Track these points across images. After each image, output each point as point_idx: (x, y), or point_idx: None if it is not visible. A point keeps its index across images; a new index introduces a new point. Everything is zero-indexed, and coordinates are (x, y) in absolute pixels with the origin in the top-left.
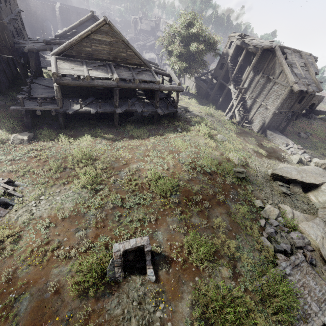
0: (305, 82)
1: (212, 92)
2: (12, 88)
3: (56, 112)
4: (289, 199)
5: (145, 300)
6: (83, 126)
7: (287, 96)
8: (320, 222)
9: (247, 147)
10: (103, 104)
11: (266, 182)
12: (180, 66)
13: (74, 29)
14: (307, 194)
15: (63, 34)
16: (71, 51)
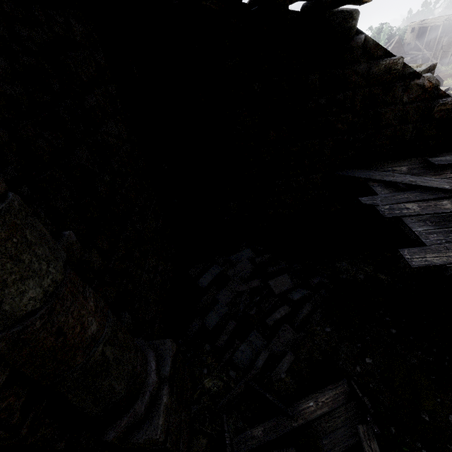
0: None
1: None
2: None
3: None
4: None
5: None
6: None
7: None
8: None
9: None
10: None
11: None
12: None
13: None
14: None
15: None
16: None
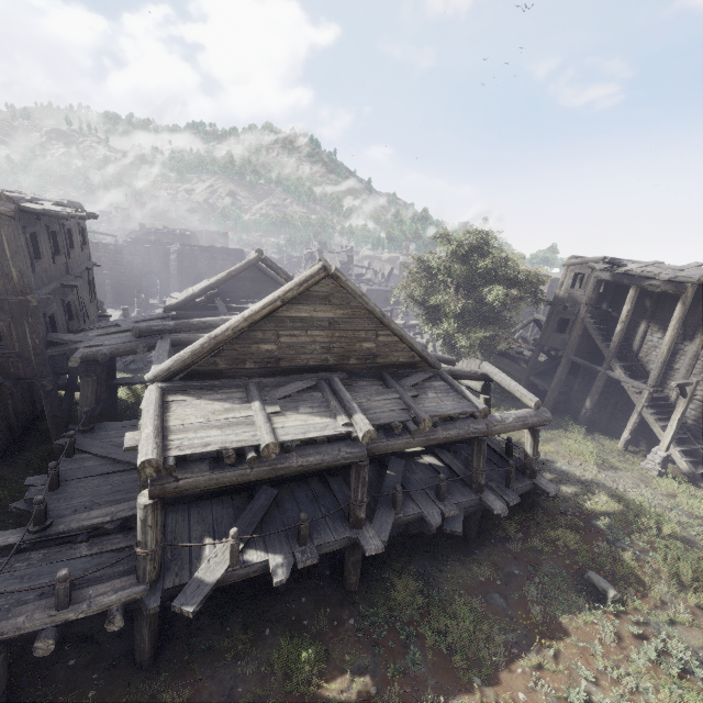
0: None
1: (552, 386)
2: (14, 455)
3: (129, 610)
4: None
5: None
6: (228, 616)
7: None
8: None
9: None
10: (305, 511)
11: None
12: (471, 339)
13: (213, 289)
14: None
15: (186, 303)
16: (212, 360)
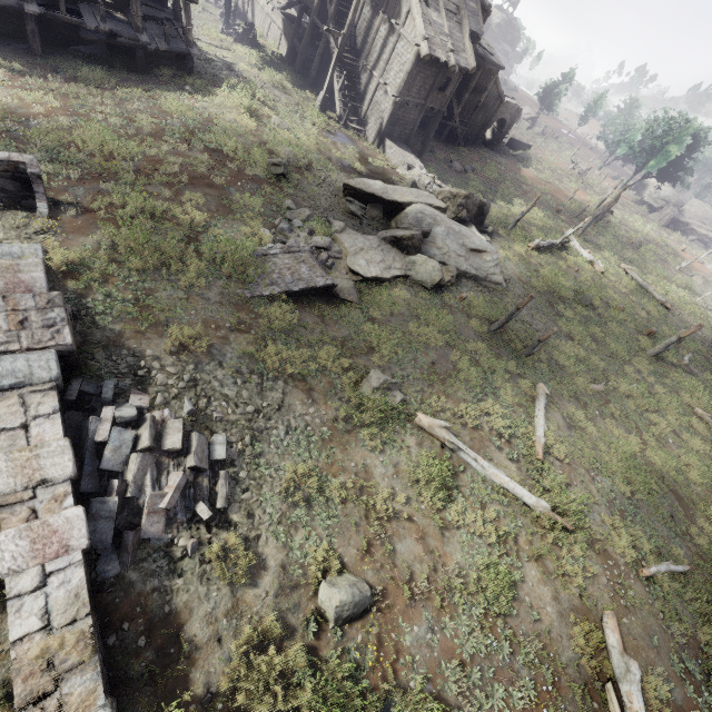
0: (448, 45)
1: (301, 48)
2: None
3: None
4: (357, 222)
5: (28, 228)
6: None
7: (413, 67)
8: (373, 239)
9: (331, 154)
10: None
11: (332, 197)
12: None
13: None
14: (391, 222)
15: None
16: None
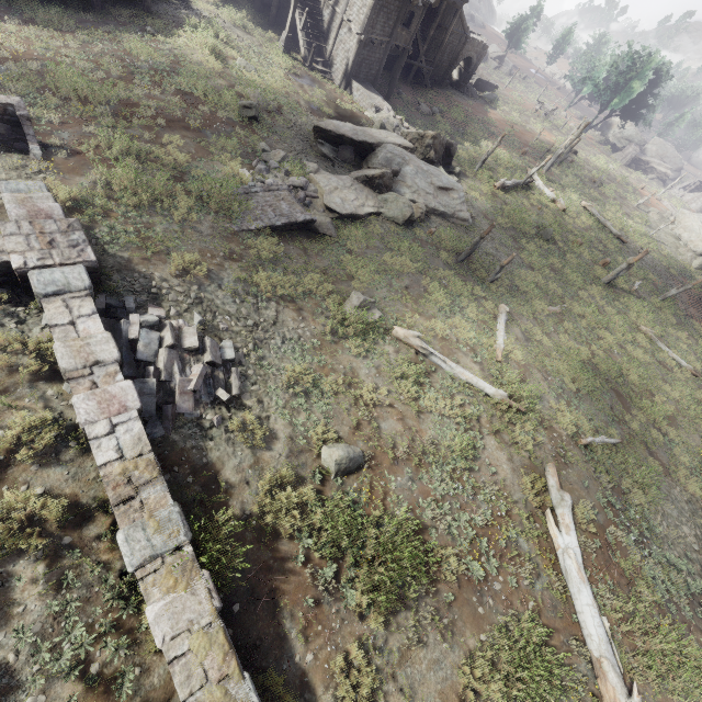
0: None
1: None
2: None
3: None
4: (330, 164)
5: (25, 169)
6: None
7: (376, 1)
8: (346, 179)
9: (299, 98)
10: None
11: (303, 140)
12: None
13: None
14: (362, 164)
15: None
16: None
